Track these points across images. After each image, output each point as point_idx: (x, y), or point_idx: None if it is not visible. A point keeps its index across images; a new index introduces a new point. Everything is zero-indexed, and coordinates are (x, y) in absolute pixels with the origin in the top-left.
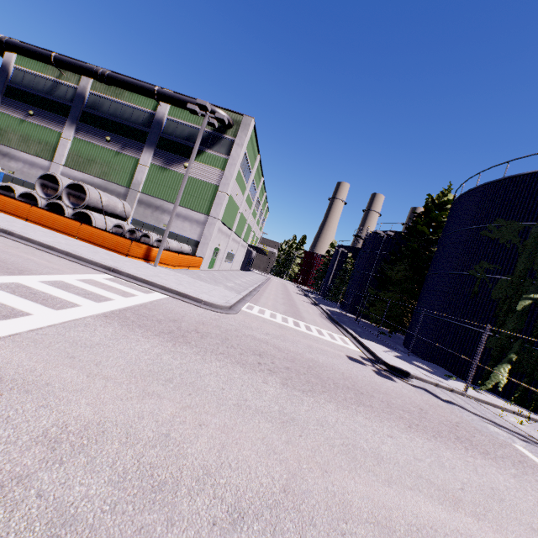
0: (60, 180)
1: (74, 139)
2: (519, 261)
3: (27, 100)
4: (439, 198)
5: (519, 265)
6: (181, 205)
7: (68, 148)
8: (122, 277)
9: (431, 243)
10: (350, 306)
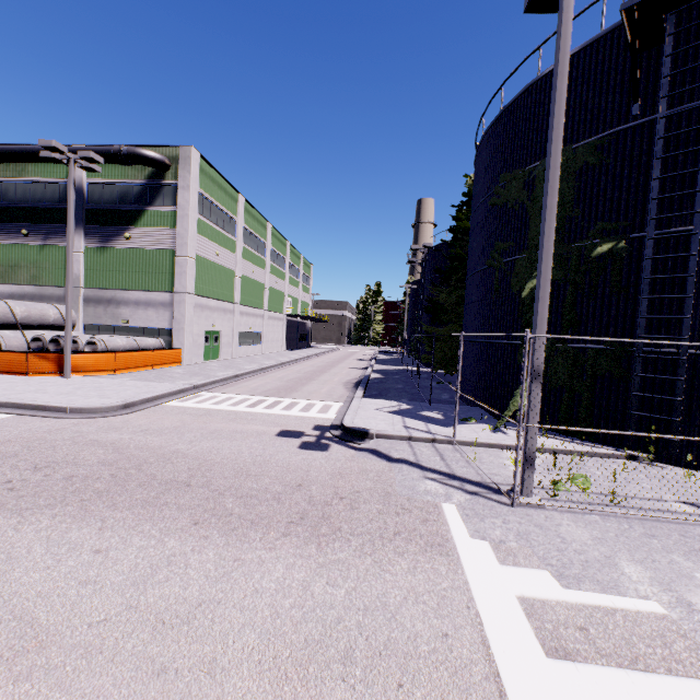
0: None
1: None
2: (530, 225)
3: None
4: None
5: (530, 231)
6: (138, 289)
7: None
8: None
9: None
10: None
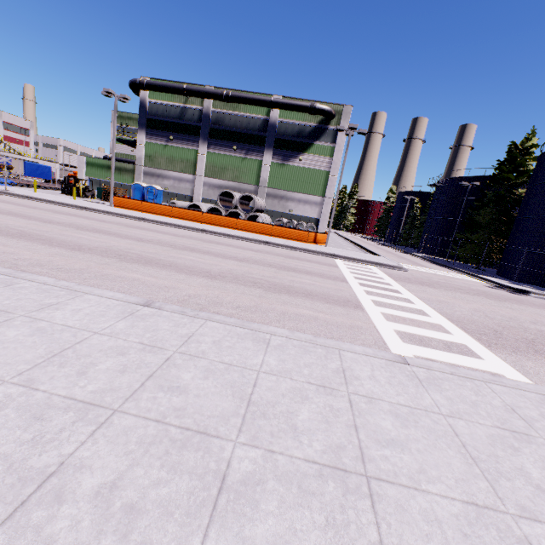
0: (233, 194)
1: (207, 154)
2: None
3: (165, 128)
4: (522, 144)
5: None
6: (301, 192)
7: (205, 161)
8: (343, 259)
9: (515, 186)
10: (430, 249)
